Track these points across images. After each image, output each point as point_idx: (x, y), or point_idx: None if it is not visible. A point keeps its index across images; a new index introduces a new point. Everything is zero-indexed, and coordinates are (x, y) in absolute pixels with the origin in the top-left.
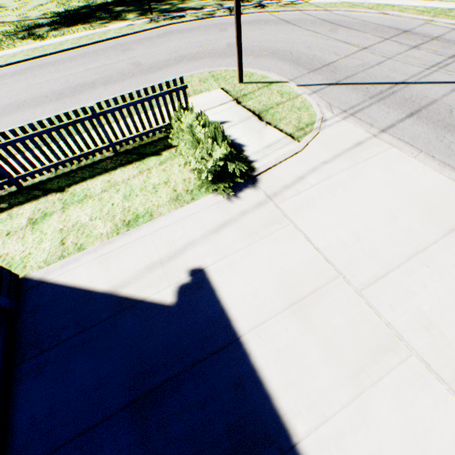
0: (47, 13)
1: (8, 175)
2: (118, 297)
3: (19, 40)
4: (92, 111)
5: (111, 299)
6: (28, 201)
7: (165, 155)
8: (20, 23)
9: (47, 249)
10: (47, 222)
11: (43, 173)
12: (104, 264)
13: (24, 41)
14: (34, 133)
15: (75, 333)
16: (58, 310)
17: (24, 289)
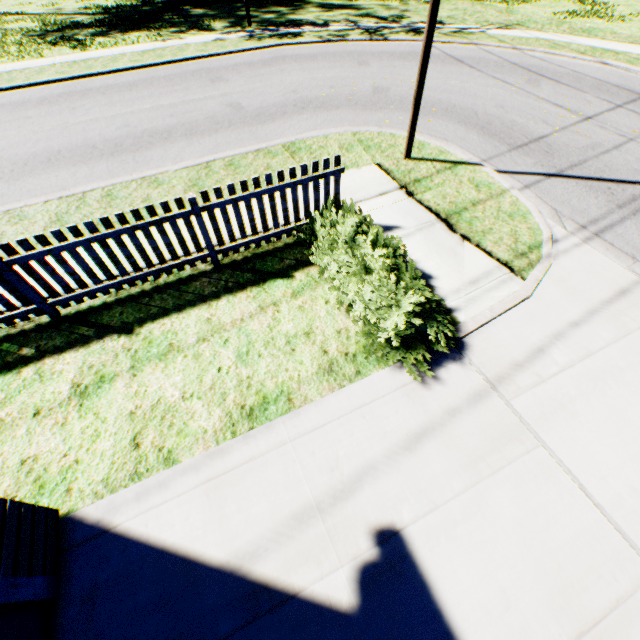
0: (89, 5)
1: (39, 299)
2: (247, 582)
3: (48, 46)
4: (192, 204)
5: (235, 586)
6: (69, 346)
7: (299, 278)
8: (48, 18)
9: (109, 455)
10: (105, 395)
11: (95, 295)
12: (215, 499)
13: (55, 48)
14: (92, 236)
15: None
16: (135, 602)
17: (69, 544)
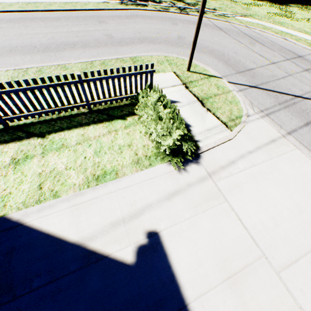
0: None
1: None
2: (86, 250)
3: None
4: (78, 78)
5: (80, 251)
6: (12, 140)
7: (129, 120)
8: None
9: (26, 191)
10: (27, 164)
11: (27, 118)
12: (75, 214)
13: None
14: (27, 87)
15: (46, 281)
16: (32, 255)
17: (2, 229)
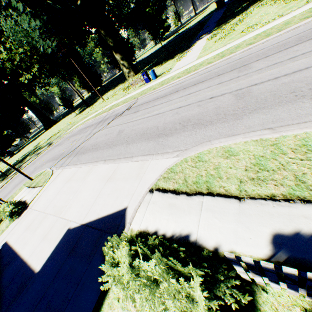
0: None
1: None
2: None
3: None
4: None
5: None
6: None
7: (2, 223)
8: None
9: None
10: None
11: None
12: None
13: None
14: None
15: None
16: None
17: None
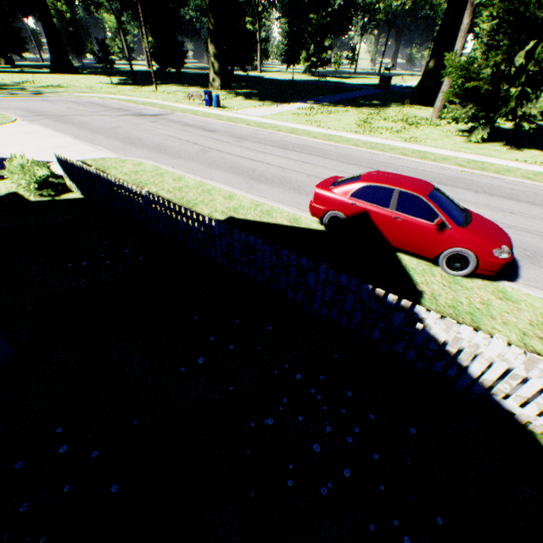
0: None
1: None
2: None
3: None
4: None
5: None
6: None
7: None
8: None
9: None
10: None
11: None
12: None
13: None
14: None
15: None
16: None
17: None
